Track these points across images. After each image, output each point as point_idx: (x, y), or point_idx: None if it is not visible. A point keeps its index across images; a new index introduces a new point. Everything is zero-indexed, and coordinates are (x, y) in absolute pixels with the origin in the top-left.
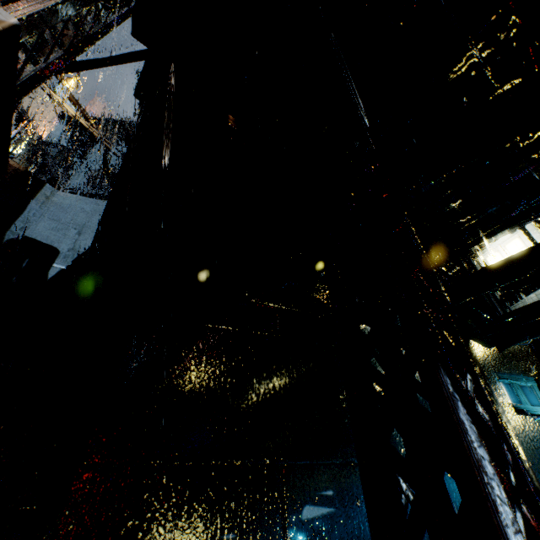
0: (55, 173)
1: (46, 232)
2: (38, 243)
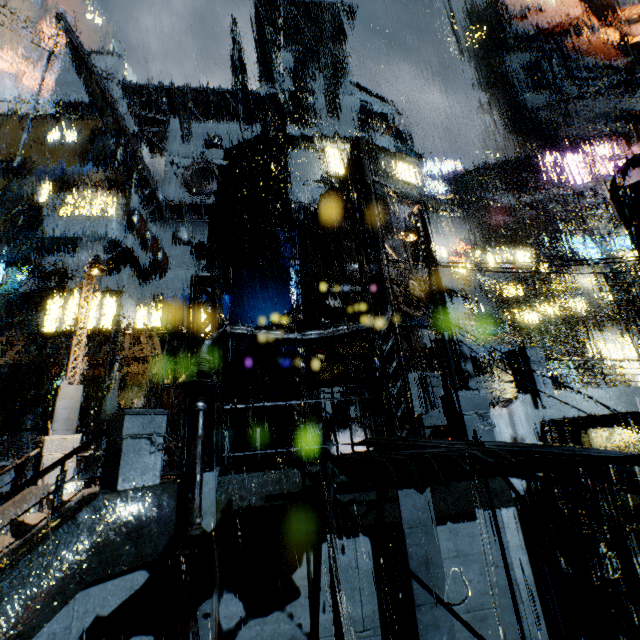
0: (152, 184)
1: None
2: None
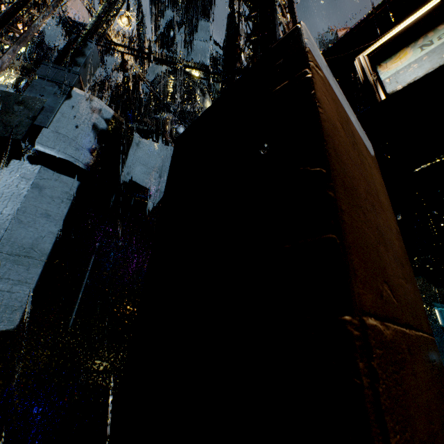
0: None
1: (141, 176)
2: (138, 185)
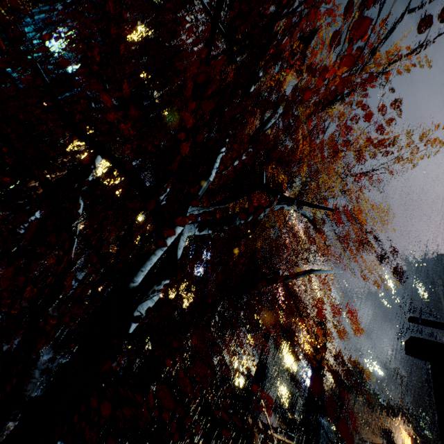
0: None
1: None
2: None
